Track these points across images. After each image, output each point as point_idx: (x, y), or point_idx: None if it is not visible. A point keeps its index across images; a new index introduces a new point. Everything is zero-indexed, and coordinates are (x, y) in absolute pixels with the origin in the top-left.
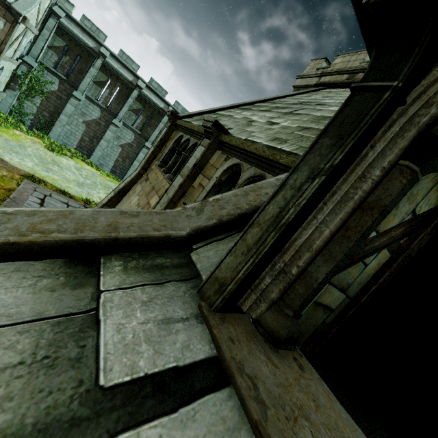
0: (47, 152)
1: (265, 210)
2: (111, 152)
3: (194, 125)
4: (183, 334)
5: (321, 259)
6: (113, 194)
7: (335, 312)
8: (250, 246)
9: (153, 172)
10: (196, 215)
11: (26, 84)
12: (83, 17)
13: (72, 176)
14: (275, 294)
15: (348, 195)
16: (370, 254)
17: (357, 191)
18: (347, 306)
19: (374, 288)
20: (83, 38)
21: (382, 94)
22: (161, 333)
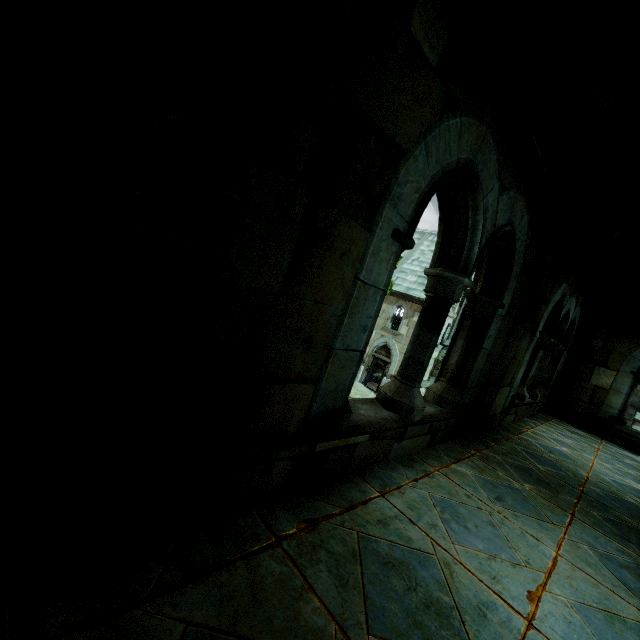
0: None
1: None
2: None
3: None
4: None
5: None
6: None
7: None
8: None
9: None
10: None
11: None
12: None
13: None
14: None
15: None
16: None
17: None
18: None
19: None
20: None
21: None
22: None
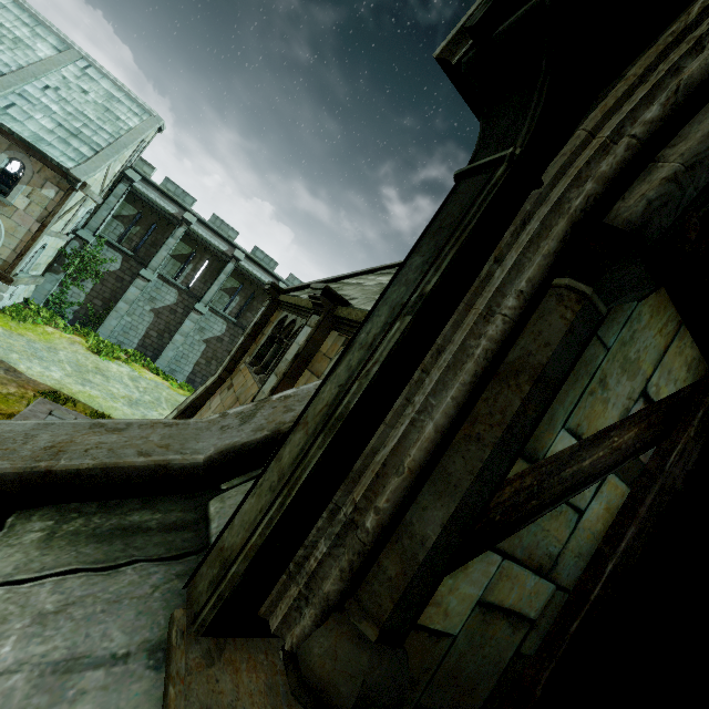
0: (90, 355)
1: (319, 395)
2: (190, 352)
3: (302, 299)
4: (91, 702)
5: (429, 490)
6: (176, 413)
7: (541, 627)
8: (284, 469)
9: (241, 374)
10: (237, 426)
11: (75, 264)
12: (166, 180)
13: (123, 391)
14: (332, 582)
15: (466, 351)
16: (579, 486)
17: (479, 340)
18: (564, 610)
19: (613, 565)
20: (161, 204)
21: (495, 171)
22: (33, 702)
